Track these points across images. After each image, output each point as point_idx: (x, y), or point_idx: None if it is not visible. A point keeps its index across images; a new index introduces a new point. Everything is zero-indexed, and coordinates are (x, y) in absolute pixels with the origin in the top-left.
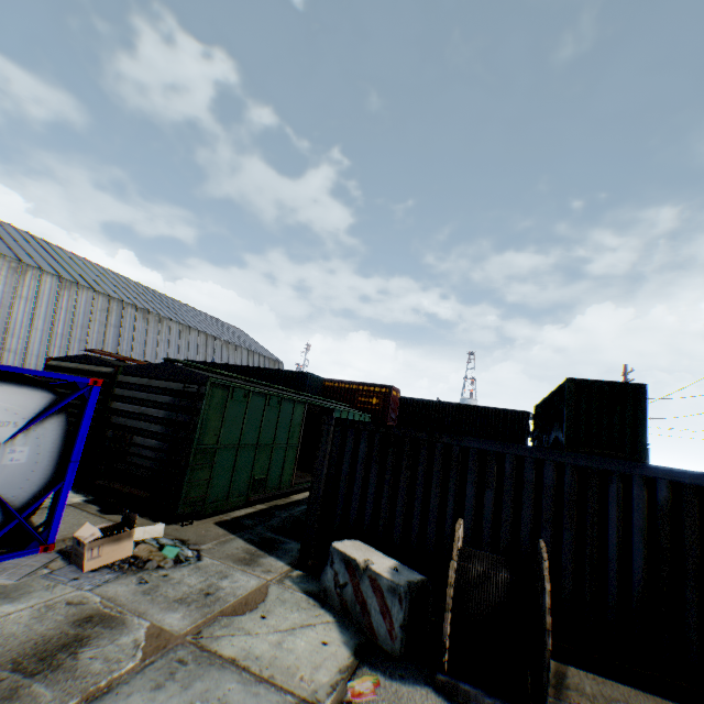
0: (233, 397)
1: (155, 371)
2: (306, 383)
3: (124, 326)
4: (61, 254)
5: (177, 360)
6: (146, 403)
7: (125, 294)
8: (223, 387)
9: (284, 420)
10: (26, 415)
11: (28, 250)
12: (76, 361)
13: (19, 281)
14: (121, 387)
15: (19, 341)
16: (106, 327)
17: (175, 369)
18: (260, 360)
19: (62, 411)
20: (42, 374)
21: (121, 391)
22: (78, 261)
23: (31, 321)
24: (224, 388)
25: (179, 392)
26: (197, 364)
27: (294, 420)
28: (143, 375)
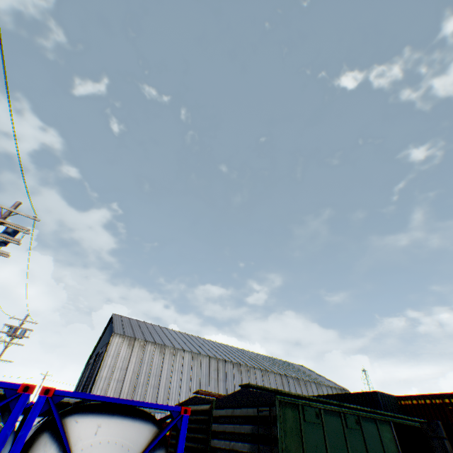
0: (305, 417)
1: (235, 399)
2: (379, 403)
3: (227, 378)
4: (192, 339)
5: (249, 383)
6: (233, 435)
7: (225, 354)
8: (292, 405)
9: (373, 448)
10: (135, 450)
11: (177, 340)
12: (189, 403)
13: (173, 360)
14: (215, 421)
15: (174, 402)
16: (217, 382)
17: (248, 392)
18: (328, 390)
19: (161, 445)
20: (147, 405)
21: (215, 425)
22: (200, 340)
23: (179, 386)
24: (293, 407)
25: (256, 417)
26: (266, 386)
27: (386, 448)
28: (228, 405)
